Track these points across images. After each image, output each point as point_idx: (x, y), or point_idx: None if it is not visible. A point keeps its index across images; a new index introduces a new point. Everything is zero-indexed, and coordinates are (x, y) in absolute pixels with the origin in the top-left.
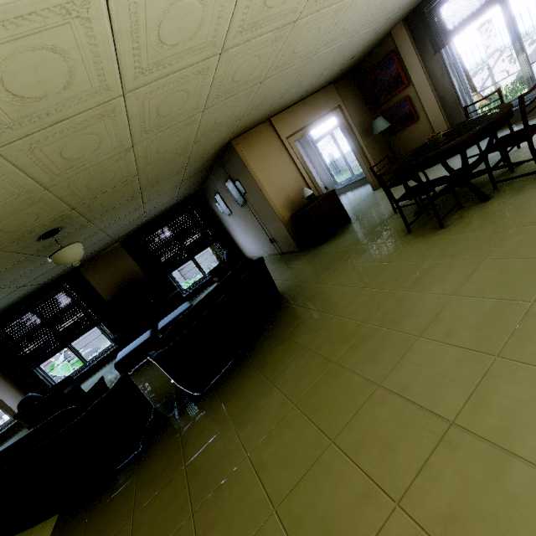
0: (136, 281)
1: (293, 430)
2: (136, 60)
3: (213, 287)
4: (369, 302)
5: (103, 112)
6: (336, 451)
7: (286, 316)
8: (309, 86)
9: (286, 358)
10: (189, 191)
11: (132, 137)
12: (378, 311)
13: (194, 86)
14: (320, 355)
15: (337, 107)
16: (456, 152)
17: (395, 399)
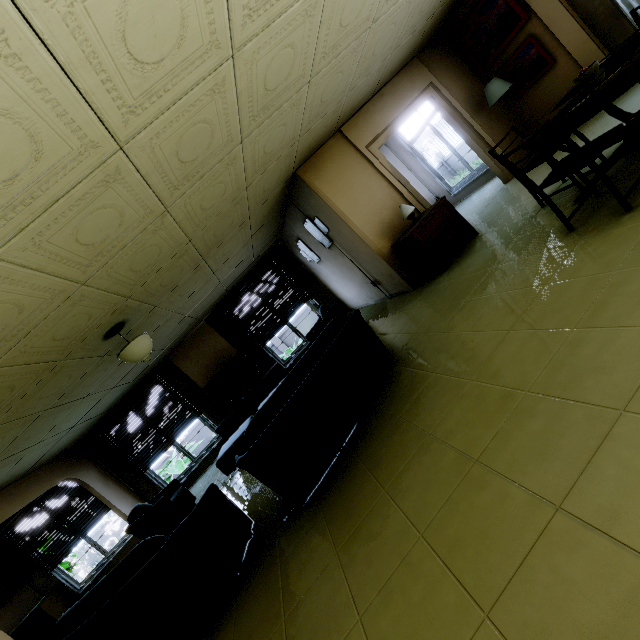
0: (228, 361)
1: (422, 581)
2: (116, 97)
3: None
4: (520, 354)
5: (105, 177)
6: (495, 639)
7: (400, 385)
8: (382, 70)
9: (405, 452)
10: (266, 245)
11: (161, 199)
12: (538, 368)
13: (215, 112)
14: (452, 448)
15: (428, 86)
16: (632, 81)
17: (595, 541)
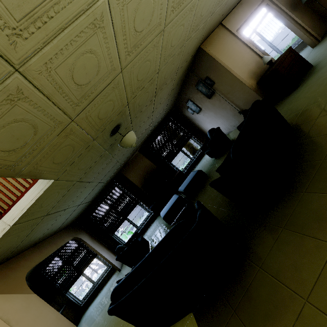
0: (153, 171)
1: None
2: None
3: (200, 164)
4: None
5: None
6: None
7: (318, 125)
8: None
9: None
10: (171, 105)
11: (166, 15)
12: None
13: None
14: None
15: None
16: None
17: None
